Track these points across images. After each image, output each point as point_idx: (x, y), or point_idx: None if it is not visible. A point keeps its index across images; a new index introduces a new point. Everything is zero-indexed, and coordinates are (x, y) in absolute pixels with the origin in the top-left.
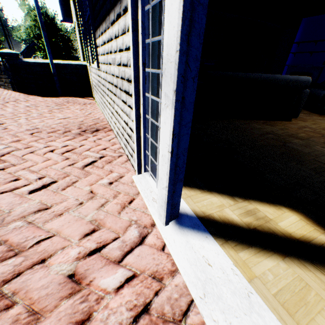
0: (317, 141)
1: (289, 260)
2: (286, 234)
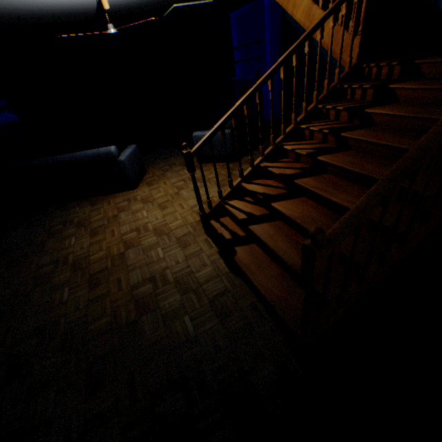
0: (93, 226)
1: None
2: None
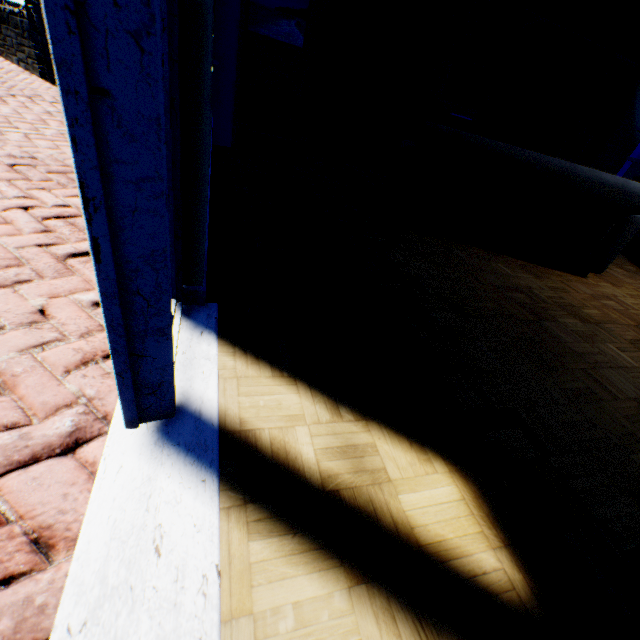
0: (618, 334)
1: (364, 595)
2: (401, 525)
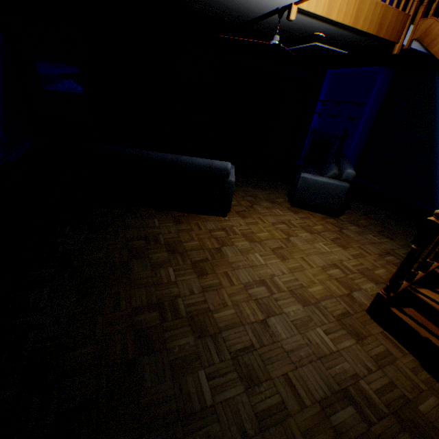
0: (192, 257)
1: None
2: None
